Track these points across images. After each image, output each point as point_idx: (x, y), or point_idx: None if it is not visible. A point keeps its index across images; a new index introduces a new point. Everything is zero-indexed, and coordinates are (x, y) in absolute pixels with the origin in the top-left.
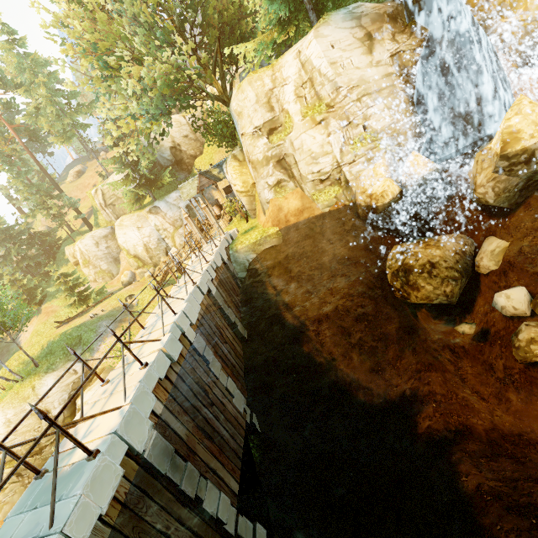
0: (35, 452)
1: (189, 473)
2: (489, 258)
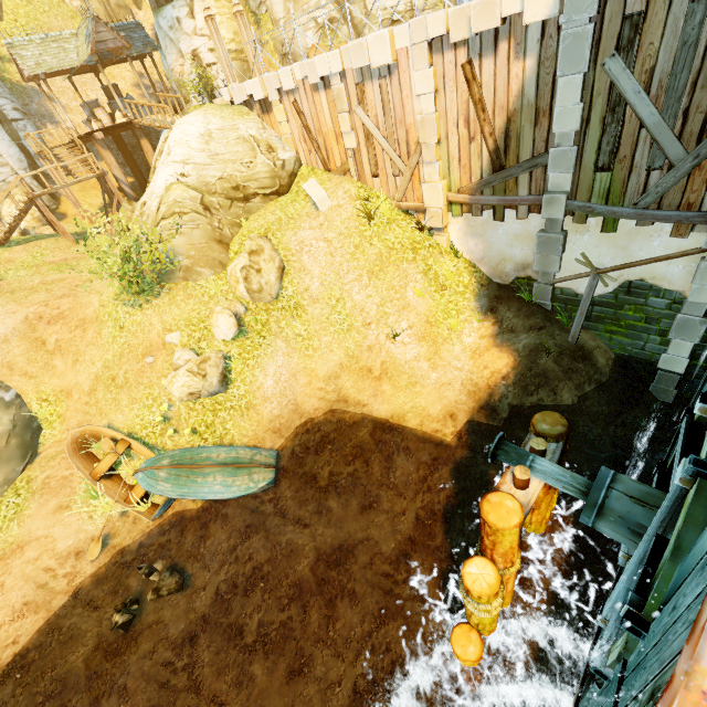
0: None
1: None
2: None
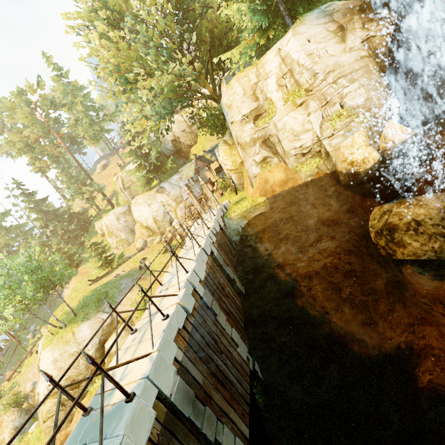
0: (75, 386)
1: (208, 417)
2: None
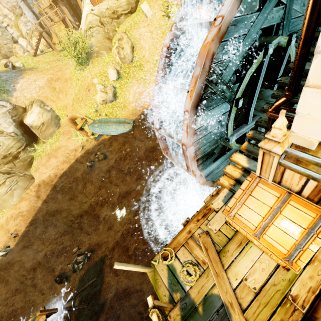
0: (9, 162)
1: None
2: None
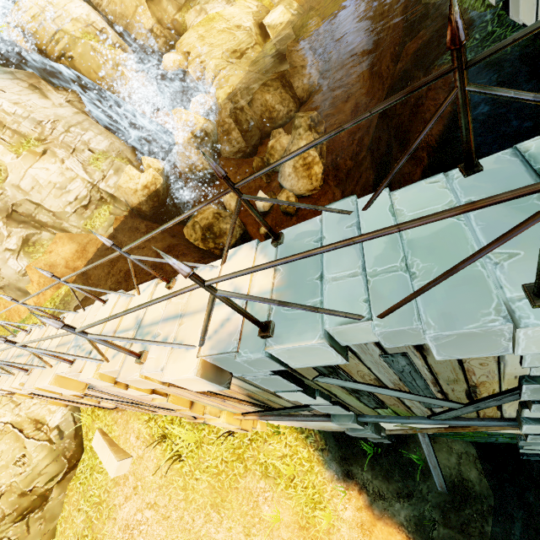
0: None
1: None
2: (233, 199)
